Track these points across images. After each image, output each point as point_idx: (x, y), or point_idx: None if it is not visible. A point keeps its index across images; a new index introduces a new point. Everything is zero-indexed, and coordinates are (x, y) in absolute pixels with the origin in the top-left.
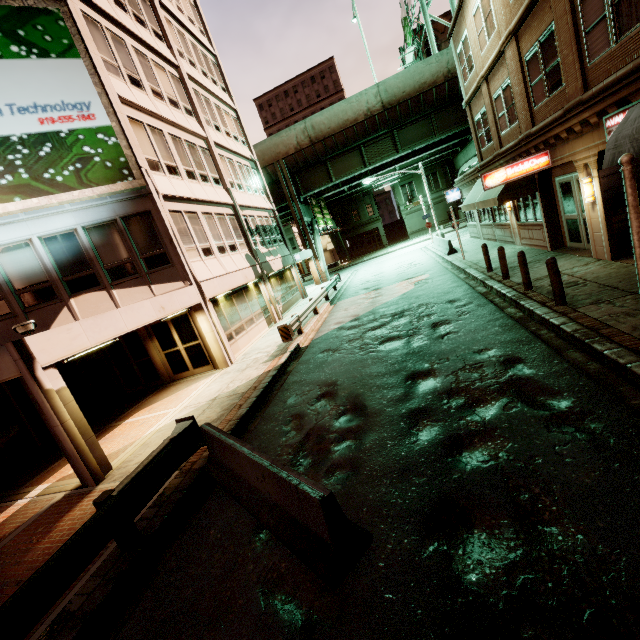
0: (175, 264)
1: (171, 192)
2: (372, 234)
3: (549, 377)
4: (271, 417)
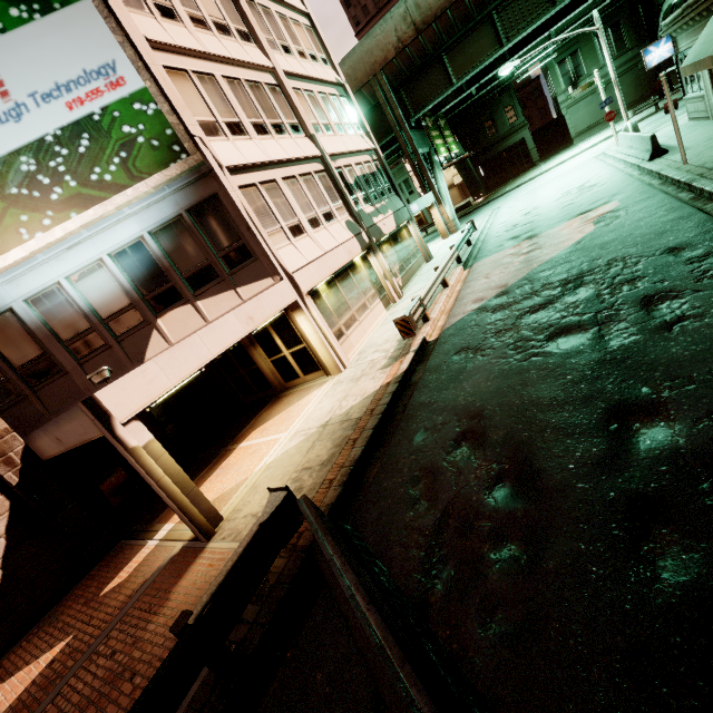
0: (258, 257)
1: (238, 161)
2: (515, 150)
3: None
4: (393, 466)
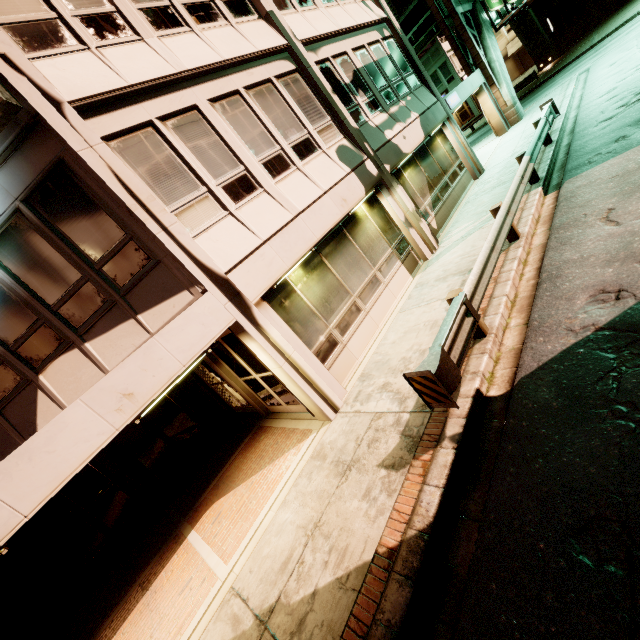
0: (160, 258)
1: (103, 85)
2: None
3: None
4: None
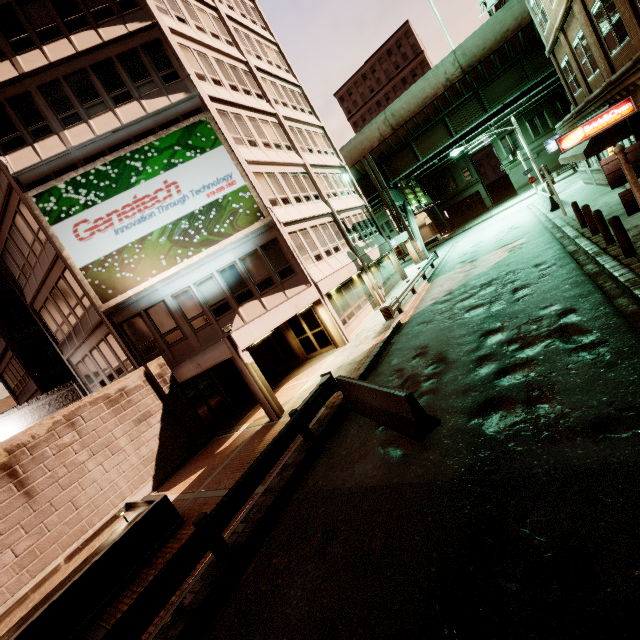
0: (298, 272)
1: (287, 219)
2: (472, 199)
3: (589, 321)
4: (381, 373)
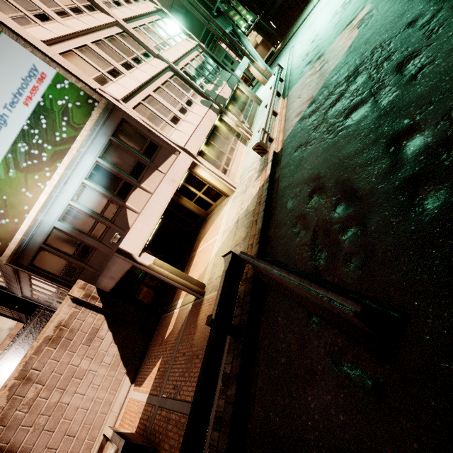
0: (162, 145)
1: (125, 93)
2: None
3: None
4: (281, 224)
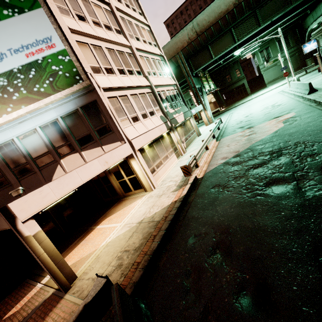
0: (114, 131)
1: (108, 85)
2: (240, 88)
3: None
4: (174, 259)
